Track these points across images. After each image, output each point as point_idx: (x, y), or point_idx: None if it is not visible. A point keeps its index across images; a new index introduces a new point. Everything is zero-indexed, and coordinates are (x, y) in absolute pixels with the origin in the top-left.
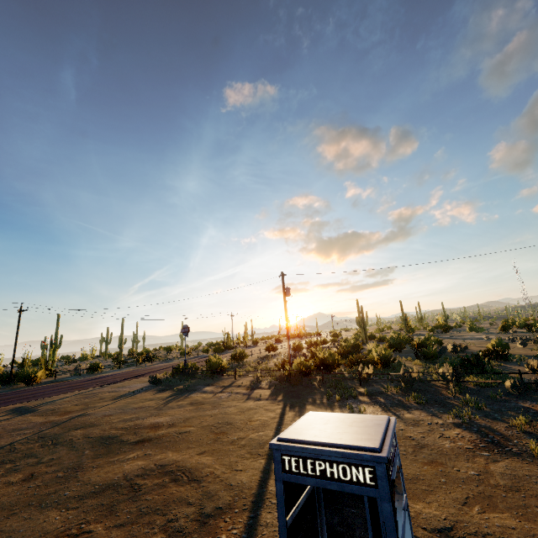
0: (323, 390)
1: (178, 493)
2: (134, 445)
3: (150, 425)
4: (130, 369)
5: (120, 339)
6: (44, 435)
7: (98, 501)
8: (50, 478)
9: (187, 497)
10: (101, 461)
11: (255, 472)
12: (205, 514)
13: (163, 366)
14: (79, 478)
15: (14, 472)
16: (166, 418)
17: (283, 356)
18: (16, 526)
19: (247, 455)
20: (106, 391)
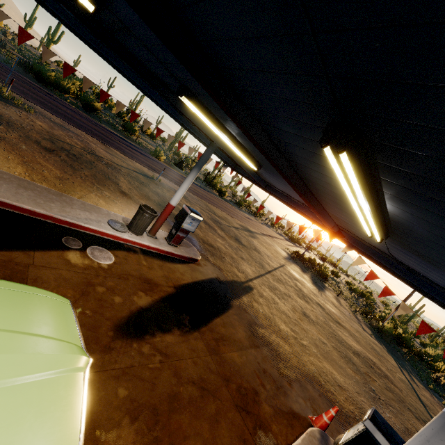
0: (408, 364)
1: (396, 390)
2: (339, 325)
3: (332, 311)
4: (254, 219)
5: (248, 188)
6: (285, 273)
7: (362, 361)
8: (323, 320)
9: (403, 397)
10: (334, 326)
11: (426, 411)
12: (422, 419)
13: (273, 234)
14: (337, 333)
15: (301, 299)
16: (333, 310)
17: (345, 289)
18: (343, 349)
19: (409, 391)
20: (270, 243)
